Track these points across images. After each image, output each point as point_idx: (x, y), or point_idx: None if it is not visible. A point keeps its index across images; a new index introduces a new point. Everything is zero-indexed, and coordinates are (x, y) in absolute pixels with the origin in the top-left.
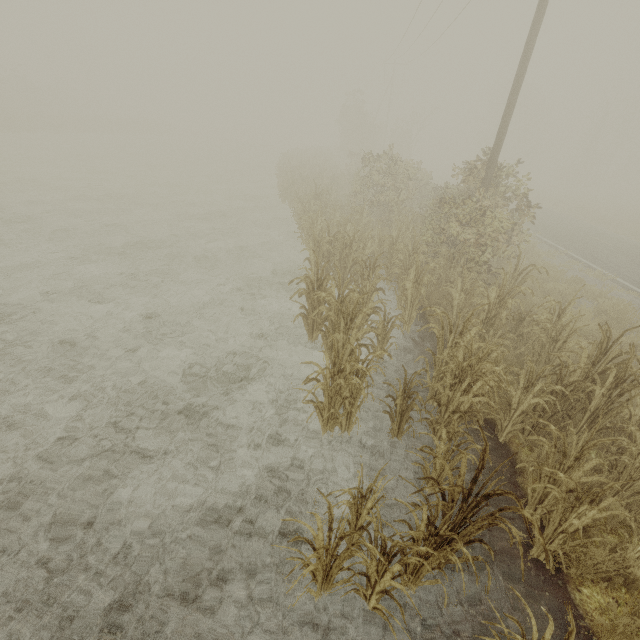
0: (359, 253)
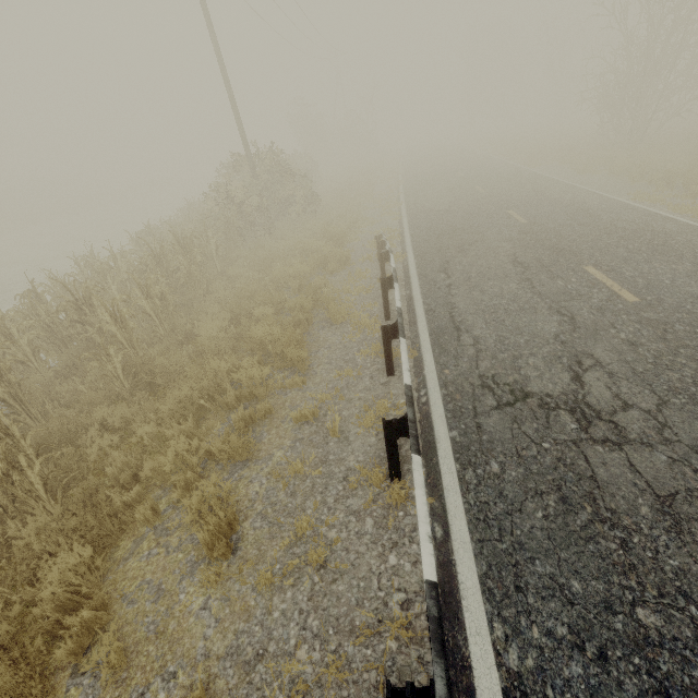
0: (157, 238)
